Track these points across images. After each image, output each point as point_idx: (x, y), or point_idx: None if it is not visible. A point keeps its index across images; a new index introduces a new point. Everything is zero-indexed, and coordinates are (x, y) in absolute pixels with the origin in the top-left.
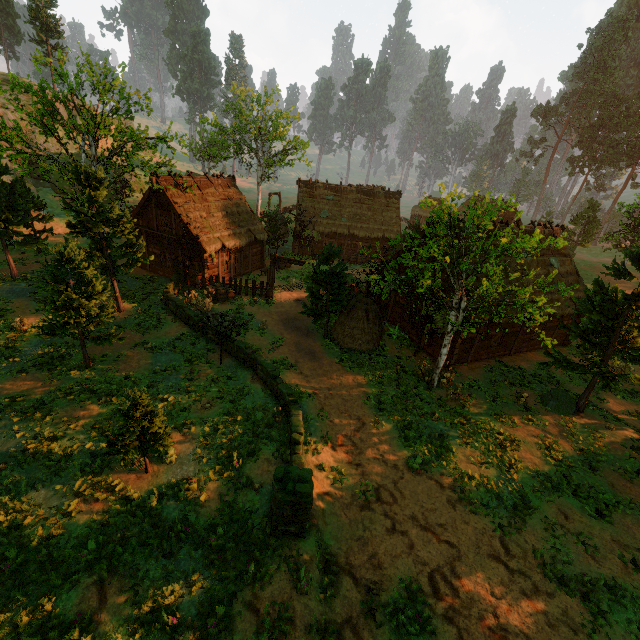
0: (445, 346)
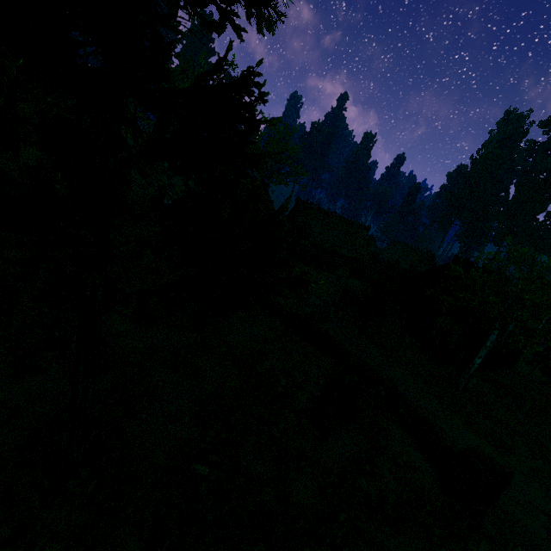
0: (480, 357)
